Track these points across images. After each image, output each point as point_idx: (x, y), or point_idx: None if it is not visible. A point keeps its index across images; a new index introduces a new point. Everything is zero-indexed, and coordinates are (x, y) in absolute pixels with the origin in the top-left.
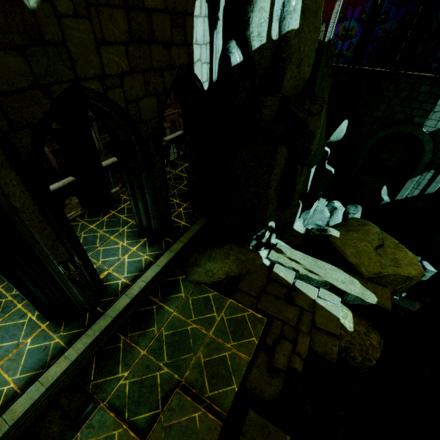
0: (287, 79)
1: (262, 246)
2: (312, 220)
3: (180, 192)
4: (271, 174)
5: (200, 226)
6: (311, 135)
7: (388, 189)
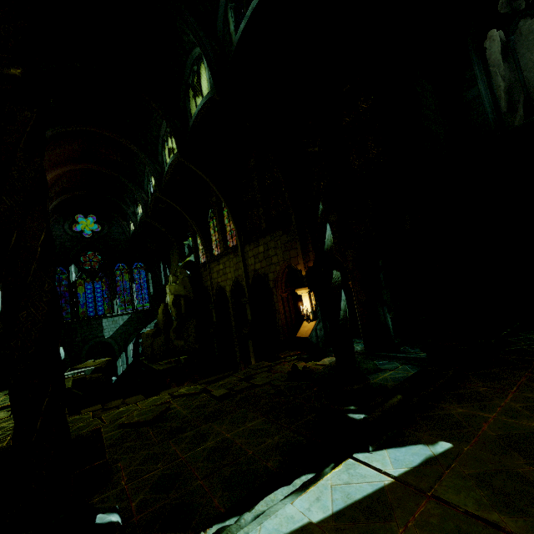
0: None
1: None
2: None
3: None
4: None
5: None
6: None
7: None
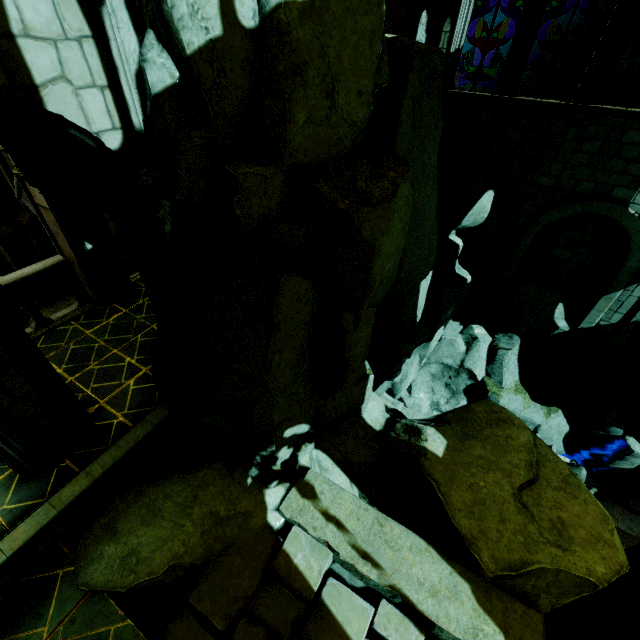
0: (297, 124)
1: (271, 480)
2: (436, 356)
3: (147, 338)
4: (271, 341)
5: (147, 430)
6: (369, 250)
7: (566, 309)
